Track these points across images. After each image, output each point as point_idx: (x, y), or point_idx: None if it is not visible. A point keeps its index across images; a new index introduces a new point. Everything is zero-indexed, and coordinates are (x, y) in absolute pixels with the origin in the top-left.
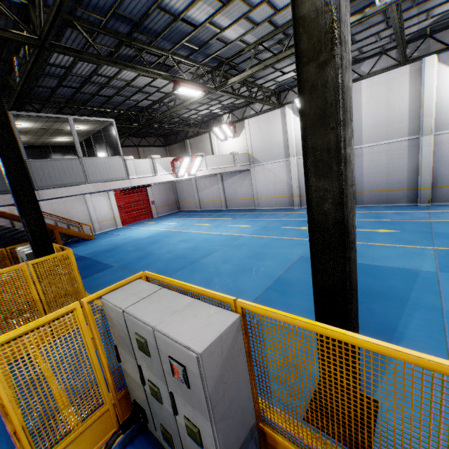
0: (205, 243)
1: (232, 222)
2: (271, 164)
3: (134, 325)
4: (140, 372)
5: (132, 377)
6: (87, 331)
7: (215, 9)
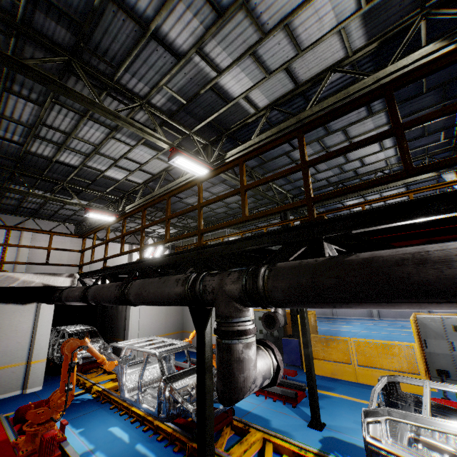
0: (330, 333)
1: (327, 323)
2: None
3: (451, 321)
4: (451, 344)
5: (437, 353)
6: (416, 329)
7: (359, 201)
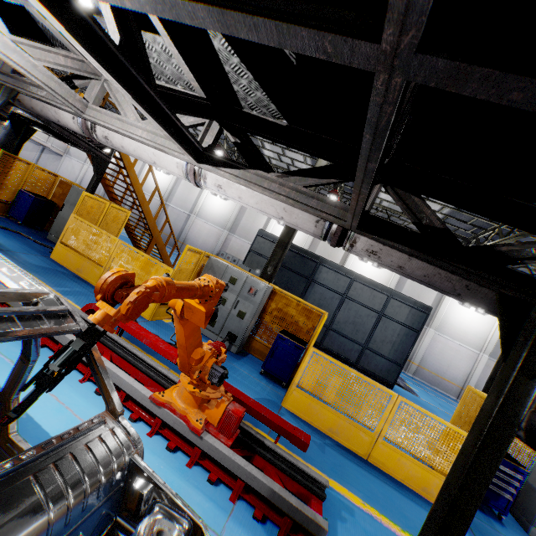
0: None
1: None
2: (76, 161)
3: None
4: None
5: None
6: None
7: None
